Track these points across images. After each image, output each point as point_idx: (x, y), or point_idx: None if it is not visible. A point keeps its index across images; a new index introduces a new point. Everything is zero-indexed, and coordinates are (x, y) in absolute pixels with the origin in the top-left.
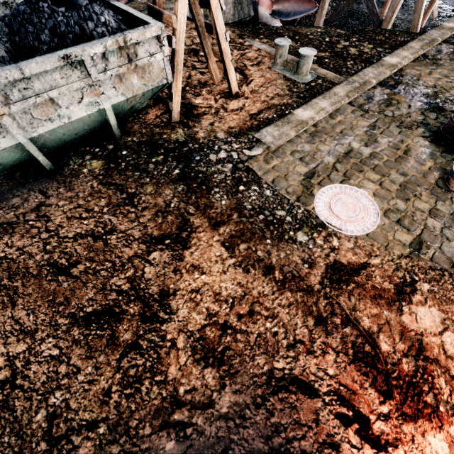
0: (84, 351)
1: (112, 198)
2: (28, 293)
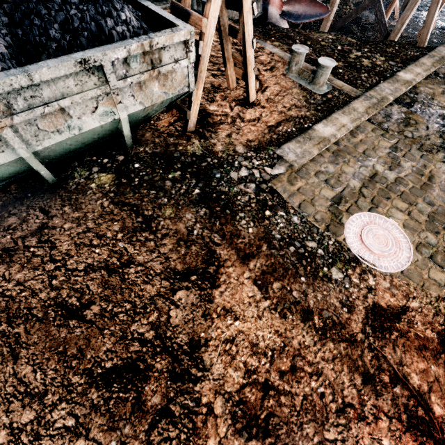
0: (105, 420)
1: (126, 221)
2: (32, 342)
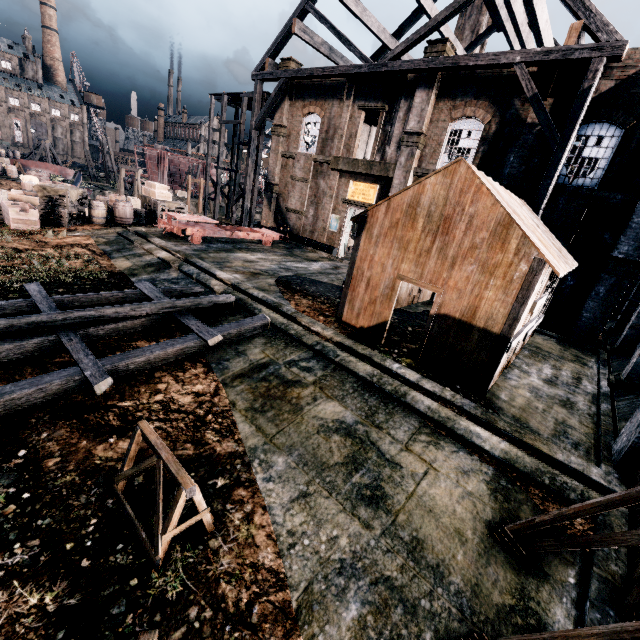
0: None
1: None
2: None
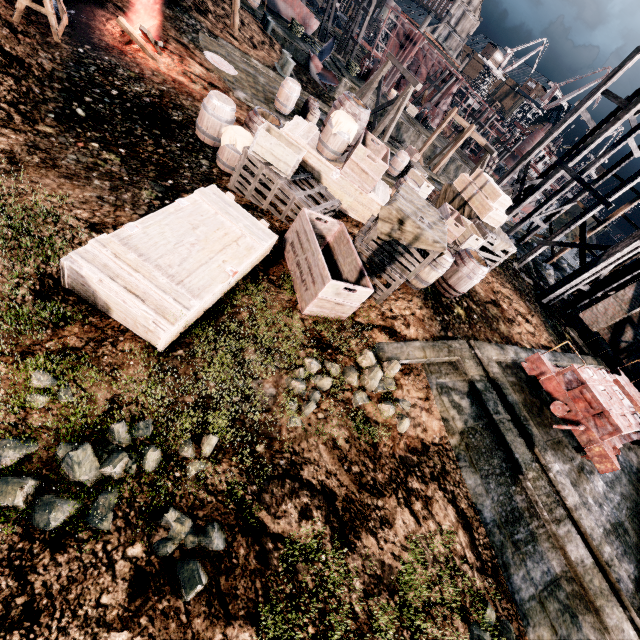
0: None
1: None
2: None
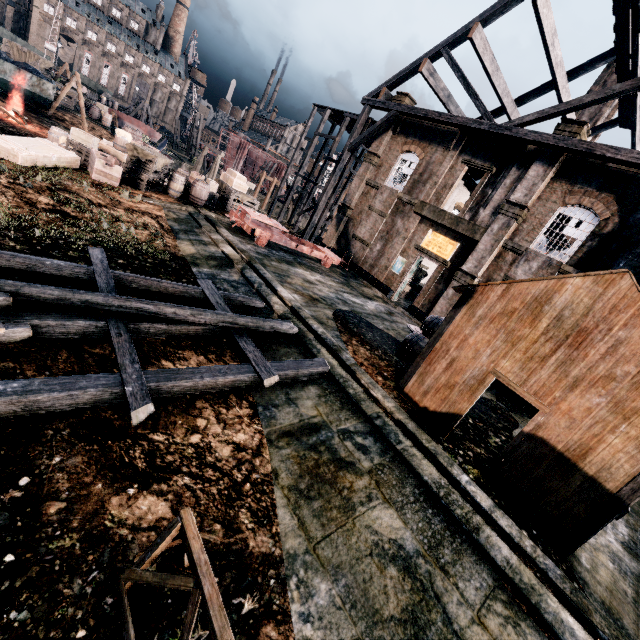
0: None
1: None
2: None
